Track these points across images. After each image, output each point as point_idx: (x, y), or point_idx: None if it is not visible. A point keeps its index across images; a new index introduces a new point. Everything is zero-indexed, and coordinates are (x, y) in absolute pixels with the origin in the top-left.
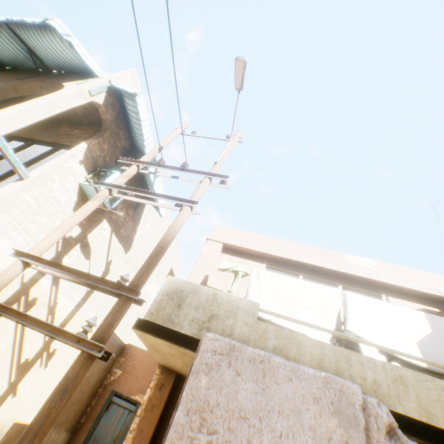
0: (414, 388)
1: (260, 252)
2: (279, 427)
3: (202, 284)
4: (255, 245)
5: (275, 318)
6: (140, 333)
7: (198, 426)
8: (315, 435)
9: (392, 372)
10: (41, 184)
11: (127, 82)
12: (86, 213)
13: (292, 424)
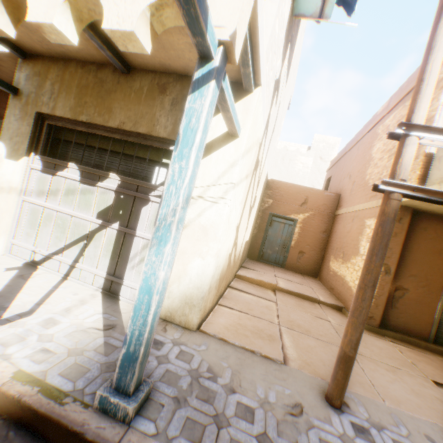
0: None
1: None
2: None
3: None
4: None
5: None
6: None
7: None
8: None
9: None
10: None
11: None
12: None
13: None
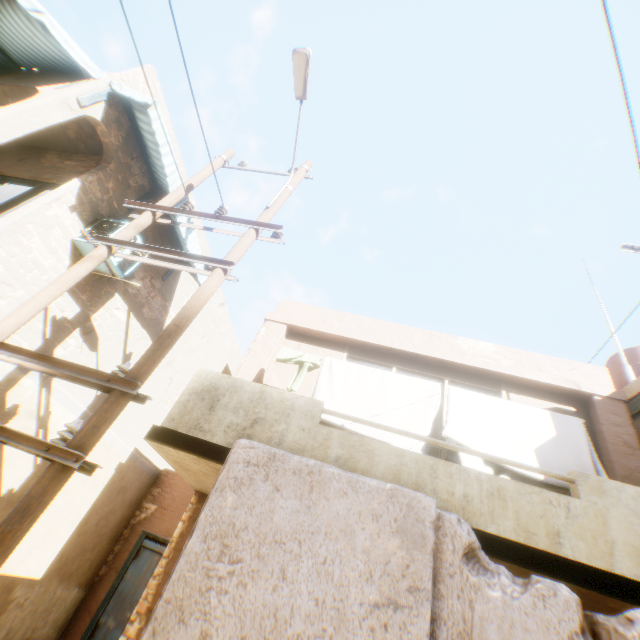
0: (515, 504)
1: (339, 336)
2: (323, 551)
3: (256, 381)
4: (333, 327)
5: (350, 423)
6: (156, 445)
7: (218, 554)
8: (368, 559)
9: (489, 484)
10: (11, 241)
11: (140, 87)
12: (73, 280)
13: (341, 548)
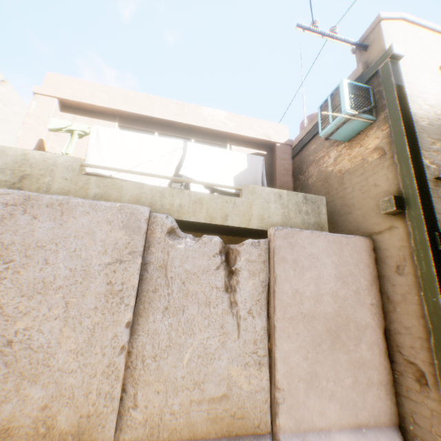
0: (208, 205)
1: (108, 108)
2: (74, 246)
3: (37, 149)
4: (101, 100)
5: (117, 174)
6: None
7: None
8: (104, 245)
9: (195, 197)
10: None
11: None
12: None
13: (86, 242)
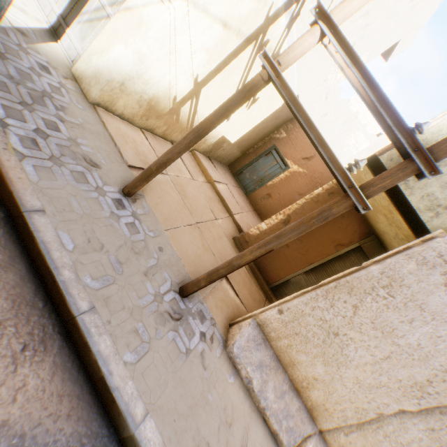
0: None
1: None
2: (441, 333)
3: None
4: None
5: None
6: (365, 169)
7: (383, 285)
8: None
9: None
10: None
11: None
12: None
13: None
